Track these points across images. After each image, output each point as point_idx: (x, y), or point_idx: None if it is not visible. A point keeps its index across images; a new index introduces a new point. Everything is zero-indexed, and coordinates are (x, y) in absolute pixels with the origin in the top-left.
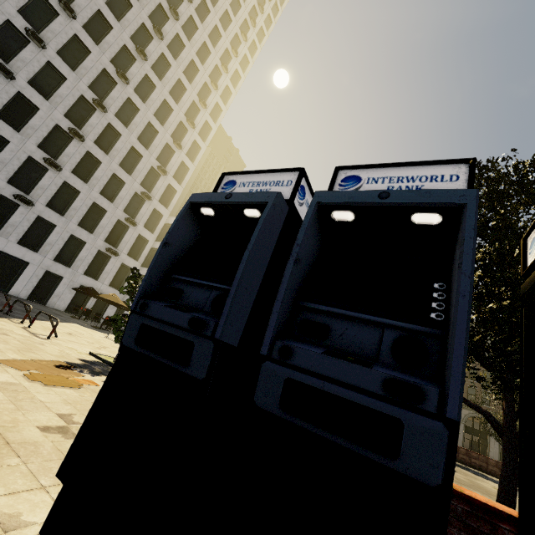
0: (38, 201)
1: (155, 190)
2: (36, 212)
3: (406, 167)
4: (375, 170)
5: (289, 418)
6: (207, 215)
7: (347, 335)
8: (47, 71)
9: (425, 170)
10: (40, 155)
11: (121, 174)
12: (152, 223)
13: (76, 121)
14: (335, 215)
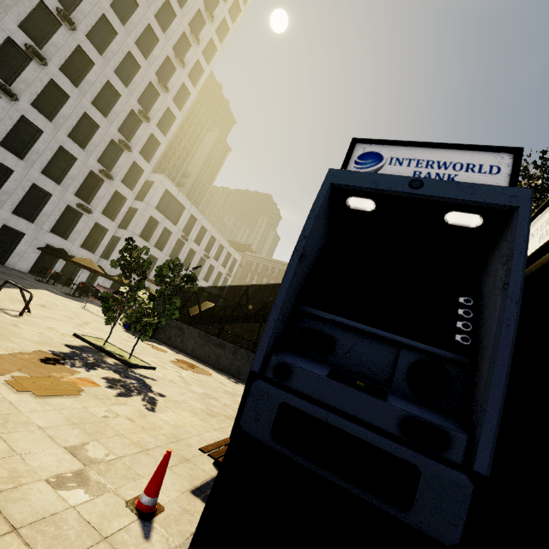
0: None
1: (136, 139)
2: None
3: None
4: None
5: None
6: (356, 209)
7: None
8: None
9: None
10: None
11: (94, 114)
12: (131, 179)
13: (35, 37)
14: None
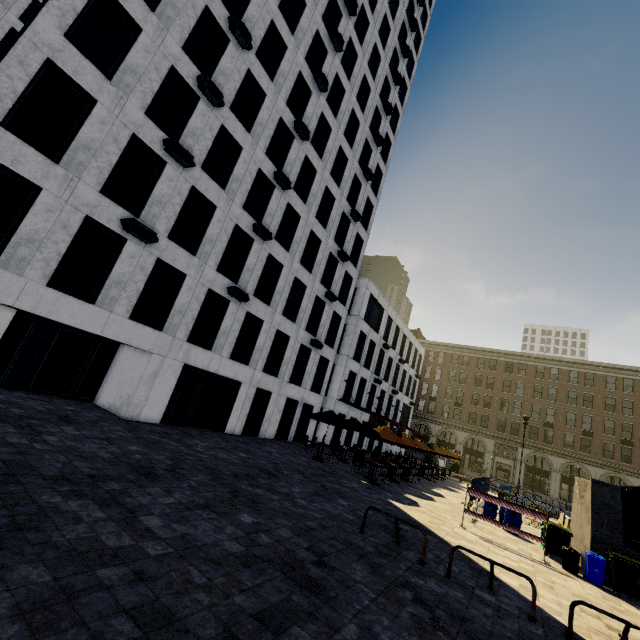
0: (245, 291)
1: (346, 244)
2: (244, 307)
3: None
4: None
5: None
6: None
7: None
8: (244, 86)
9: None
10: (245, 219)
11: (317, 229)
12: (342, 292)
13: (273, 160)
14: None
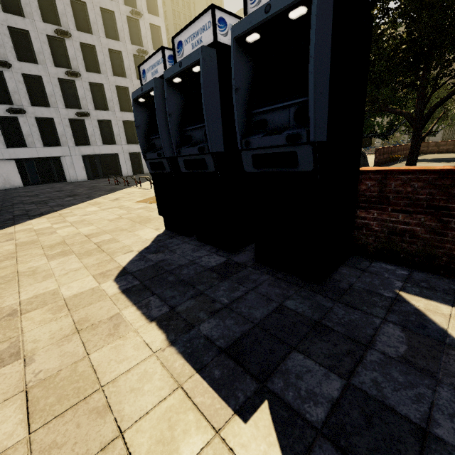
0: (89, 110)
1: (144, 40)
2: (94, 118)
3: (194, 25)
4: (185, 34)
5: (189, 171)
6: (143, 101)
7: (196, 136)
8: None
9: (200, 23)
10: (61, 72)
11: (113, 45)
12: None
13: (52, 20)
14: (175, 81)
